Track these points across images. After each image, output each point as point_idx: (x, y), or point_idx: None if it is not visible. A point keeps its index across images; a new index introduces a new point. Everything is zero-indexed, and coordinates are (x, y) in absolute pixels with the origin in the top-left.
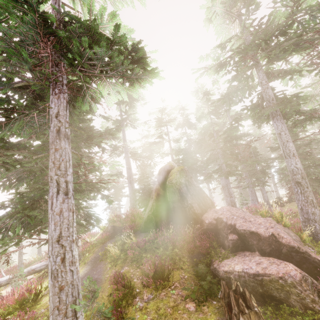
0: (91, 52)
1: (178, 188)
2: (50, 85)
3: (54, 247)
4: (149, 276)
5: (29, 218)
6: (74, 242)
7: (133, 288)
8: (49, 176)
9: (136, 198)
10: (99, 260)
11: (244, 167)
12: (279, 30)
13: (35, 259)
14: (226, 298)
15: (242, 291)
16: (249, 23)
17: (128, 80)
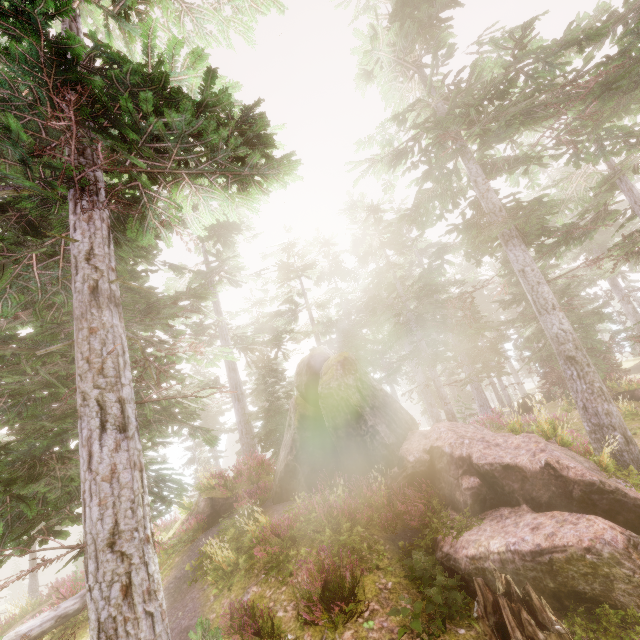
0: (160, 124)
1: (343, 396)
2: (69, 195)
3: (102, 561)
4: (313, 598)
5: (22, 503)
6: (150, 542)
7: (279, 633)
8: (79, 393)
9: (253, 432)
10: (188, 582)
11: (458, 344)
12: (495, 89)
13: (23, 610)
14: (491, 615)
15: (523, 592)
16: (437, 81)
17: (236, 180)
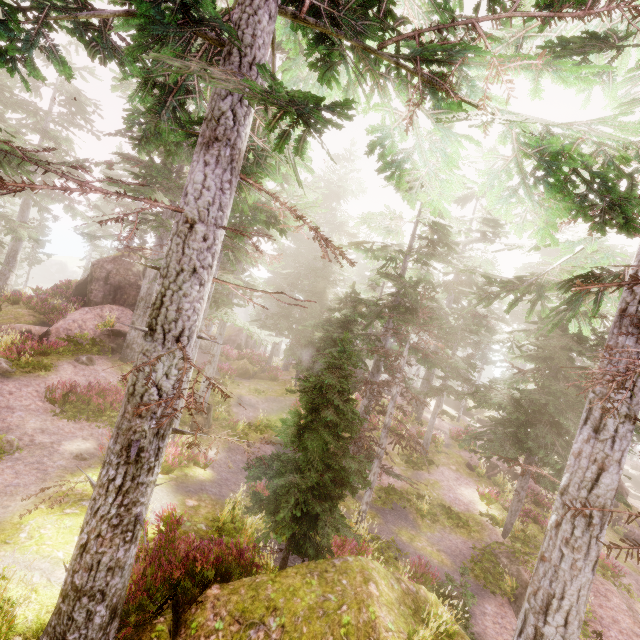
0: None
1: (92, 270)
2: None
3: None
4: None
5: None
6: None
7: None
8: None
9: None
10: None
11: None
12: None
13: None
14: None
15: None
16: None
17: None
